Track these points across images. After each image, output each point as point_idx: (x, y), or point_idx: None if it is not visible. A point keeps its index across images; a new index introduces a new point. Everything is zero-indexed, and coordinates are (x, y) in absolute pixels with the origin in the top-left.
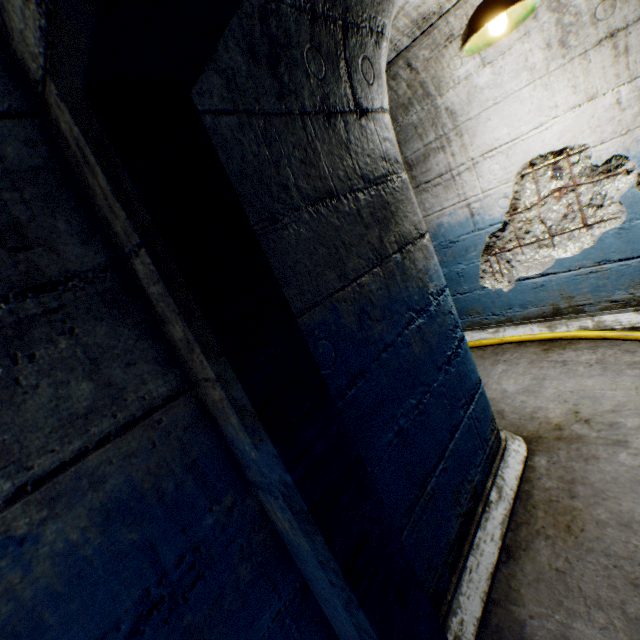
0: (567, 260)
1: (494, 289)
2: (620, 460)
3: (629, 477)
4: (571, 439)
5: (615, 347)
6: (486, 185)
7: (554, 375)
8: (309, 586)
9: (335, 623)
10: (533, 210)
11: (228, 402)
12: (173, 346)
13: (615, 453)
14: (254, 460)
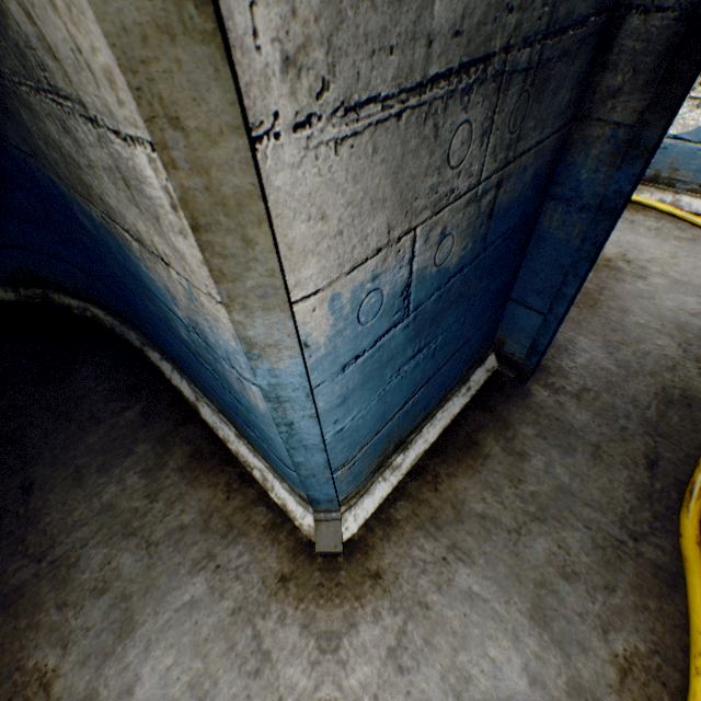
0: None
1: None
2: (636, 286)
3: (637, 294)
4: (613, 269)
5: (673, 224)
6: None
7: (620, 229)
8: (521, 264)
9: (520, 285)
10: None
11: (606, 140)
12: (588, 88)
13: (636, 282)
14: (579, 181)
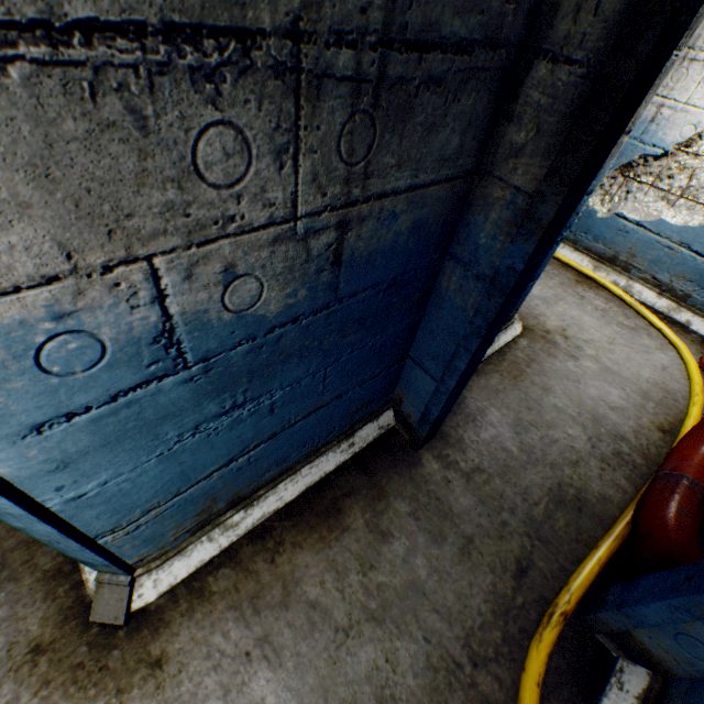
0: (666, 225)
1: (592, 208)
2: (567, 365)
3: (564, 374)
4: (549, 342)
5: (621, 309)
6: (697, 98)
7: (569, 302)
8: (421, 322)
9: (419, 345)
10: (698, 160)
11: (505, 204)
12: (492, 139)
13: (567, 361)
14: (477, 244)
